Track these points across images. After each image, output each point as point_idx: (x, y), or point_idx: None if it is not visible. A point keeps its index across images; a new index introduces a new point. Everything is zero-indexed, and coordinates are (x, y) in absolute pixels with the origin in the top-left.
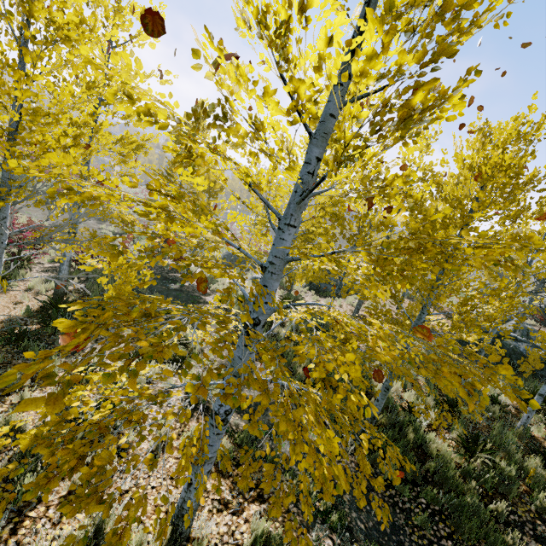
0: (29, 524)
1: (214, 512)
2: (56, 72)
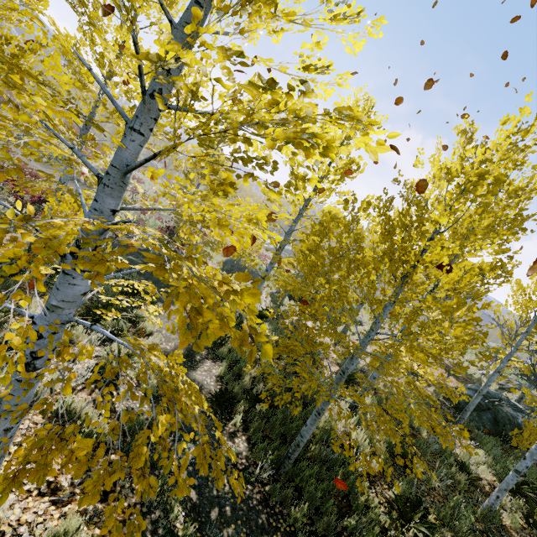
0: None
1: (33, 494)
2: (79, 44)
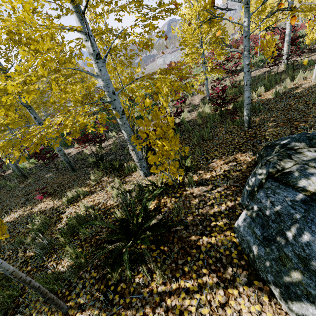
0: None
1: None
2: None
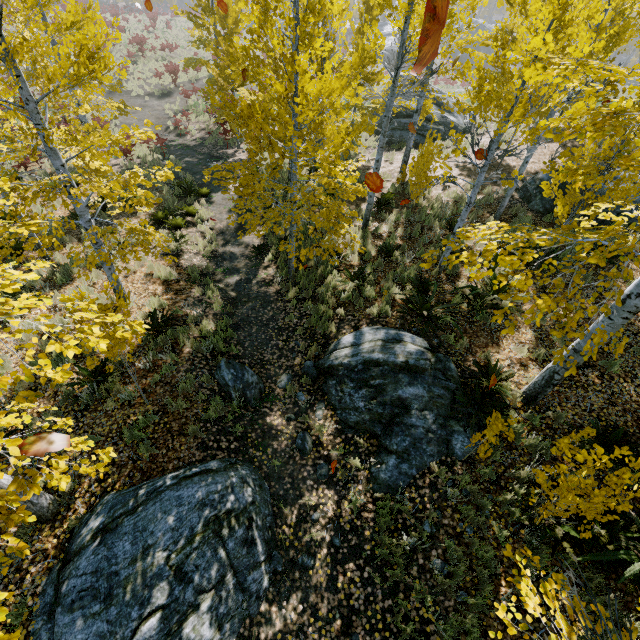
0: (63, 290)
1: (147, 296)
2: None
